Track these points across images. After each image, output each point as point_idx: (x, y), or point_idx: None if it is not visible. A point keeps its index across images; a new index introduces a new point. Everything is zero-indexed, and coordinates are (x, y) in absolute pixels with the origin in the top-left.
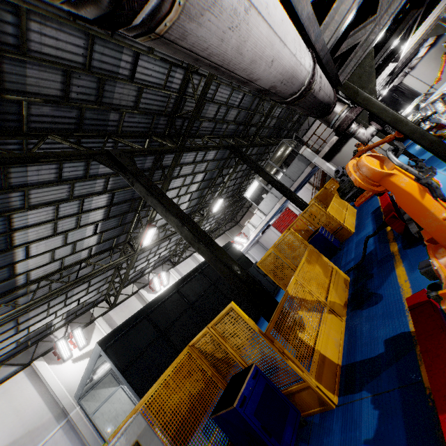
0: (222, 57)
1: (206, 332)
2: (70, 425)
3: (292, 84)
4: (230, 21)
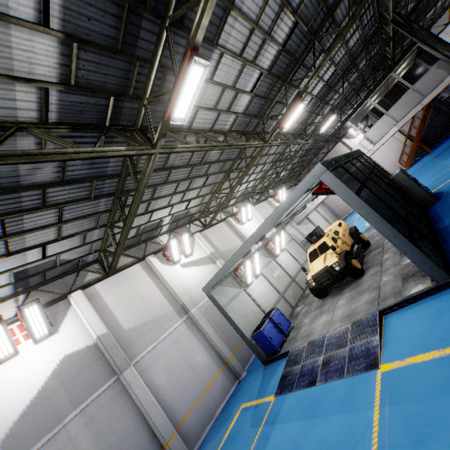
0: None
1: None
2: (191, 322)
3: None
4: None
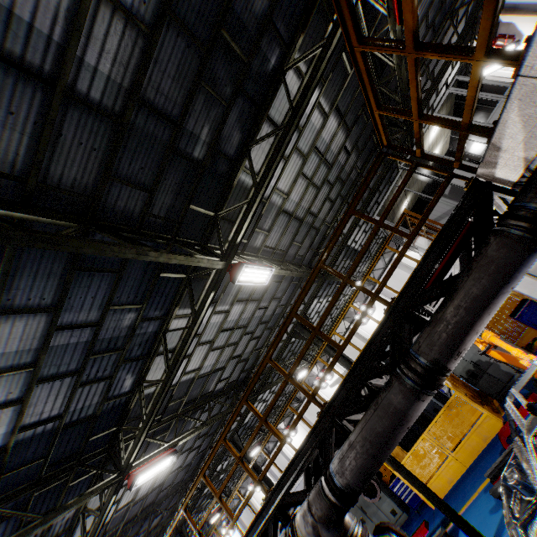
0: None
1: None
2: None
3: None
4: None
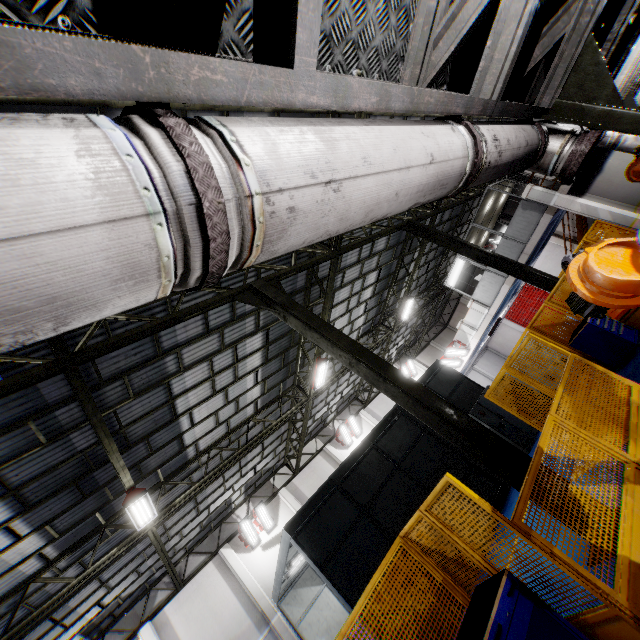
0: (326, 234)
1: (420, 517)
2: (274, 636)
3: (443, 186)
4: (319, 213)
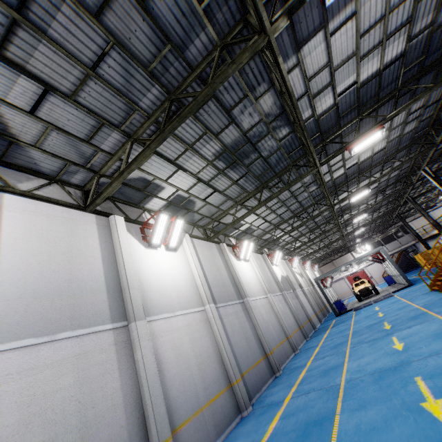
0: None
1: None
2: (302, 292)
3: None
4: None
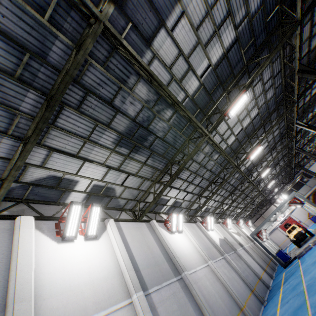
0: None
1: None
2: (244, 250)
3: None
4: None
